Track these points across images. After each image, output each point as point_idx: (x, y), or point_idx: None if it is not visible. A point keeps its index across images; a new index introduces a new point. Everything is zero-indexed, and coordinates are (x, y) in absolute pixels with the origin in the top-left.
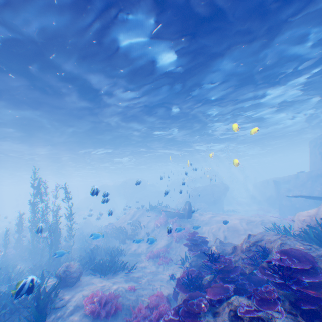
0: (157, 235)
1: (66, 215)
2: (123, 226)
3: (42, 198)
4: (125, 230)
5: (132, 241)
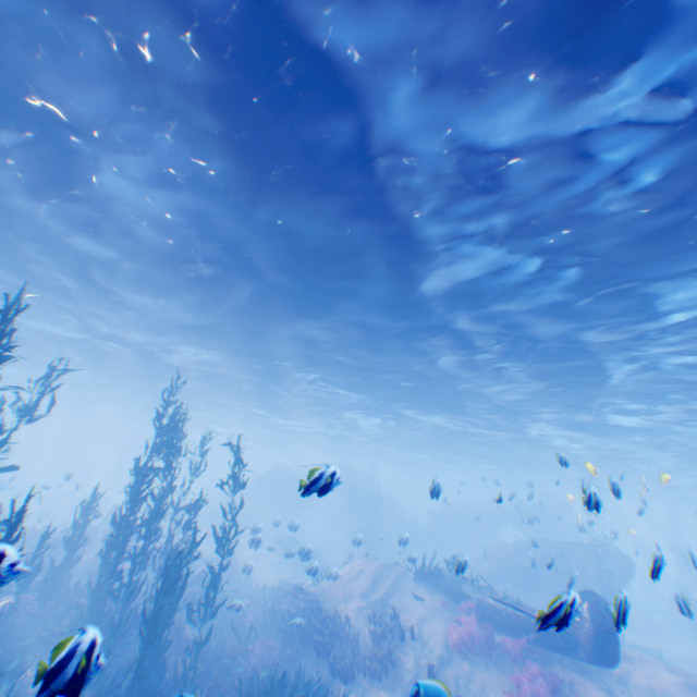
0: (470, 694)
1: (216, 533)
2: (345, 612)
3: (170, 463)
4: (352, 632)
5: (376, 684)
